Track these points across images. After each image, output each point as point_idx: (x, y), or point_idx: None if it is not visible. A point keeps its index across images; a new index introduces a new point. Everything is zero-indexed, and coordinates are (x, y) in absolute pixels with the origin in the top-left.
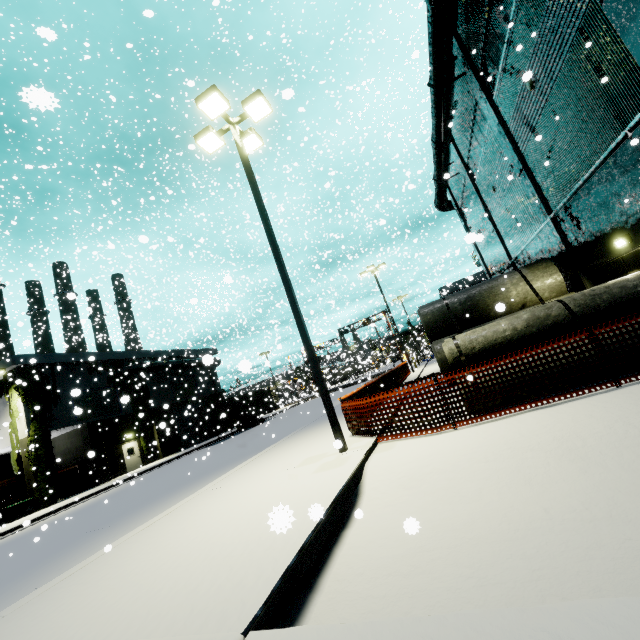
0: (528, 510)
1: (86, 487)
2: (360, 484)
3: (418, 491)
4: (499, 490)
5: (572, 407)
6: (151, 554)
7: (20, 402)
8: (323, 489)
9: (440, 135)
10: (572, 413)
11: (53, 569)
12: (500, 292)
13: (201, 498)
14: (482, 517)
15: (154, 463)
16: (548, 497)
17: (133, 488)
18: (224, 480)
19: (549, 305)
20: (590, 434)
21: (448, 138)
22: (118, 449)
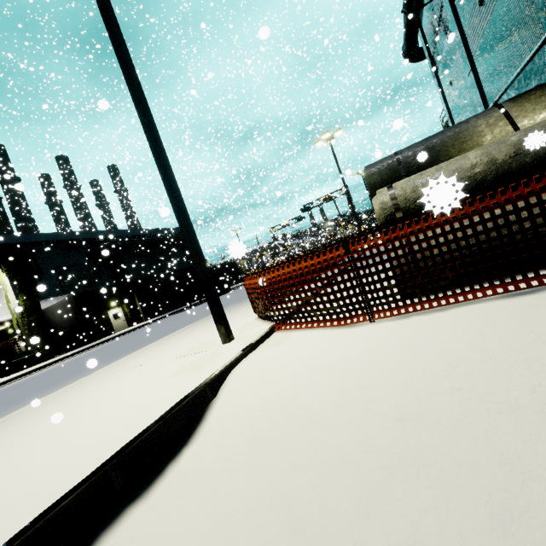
0: None
1: (83, 344)
2: (211, 405)
3: (264, 453)
4: (414, 525)
5: None
6: None
7: (5, 277)
8: (127, 425)
9: None
10: None
11: None
12: (469, 138)
13: (76, 388)
14: None
15: (136, 326)
16: None
17: (100, 350)
18: (122, 362)
19: None
20: None
21: None
22: (104, 314)
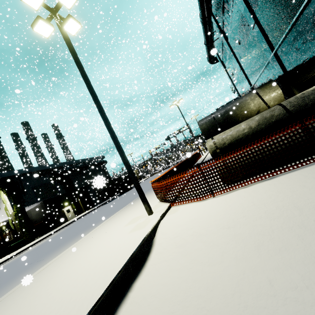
0: (256, 280)
1: (50, 230)
2: (153, 240)
3: (184, 250)
4: (236, 254)
5: (290, 178)
6: (24, 300)
7: (5, 196)
8: (125, 250)
9: (204, 12)
10: (290, 184)
11: (1, 293)
12: (244, 105)
13: (76, 247)
14: (221, 283)
15: (80, 215)
16: (272, 266)
17: (65, 231)
18: (93, 233)
19: (273, 108)
20: (305, 205)
21: (209, 14)
22: (61, 211)
